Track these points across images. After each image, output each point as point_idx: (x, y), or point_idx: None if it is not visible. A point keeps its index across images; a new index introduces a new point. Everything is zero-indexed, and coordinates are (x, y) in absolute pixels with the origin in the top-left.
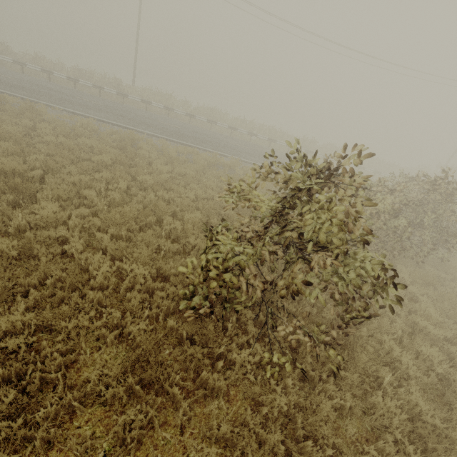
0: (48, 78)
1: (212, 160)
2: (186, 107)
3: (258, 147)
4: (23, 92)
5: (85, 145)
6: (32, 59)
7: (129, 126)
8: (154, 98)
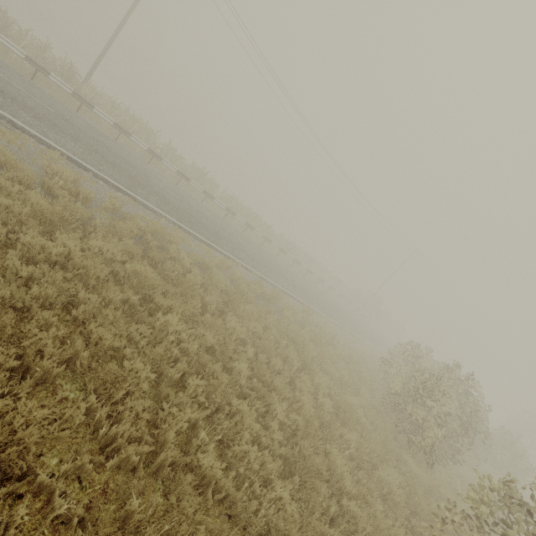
0: None
1: (257, 290)
2: (173, 158)
3: (258, 247)
4: None
5: (101, 255)
6: None
7: (124, 187)
8: (131, 126)
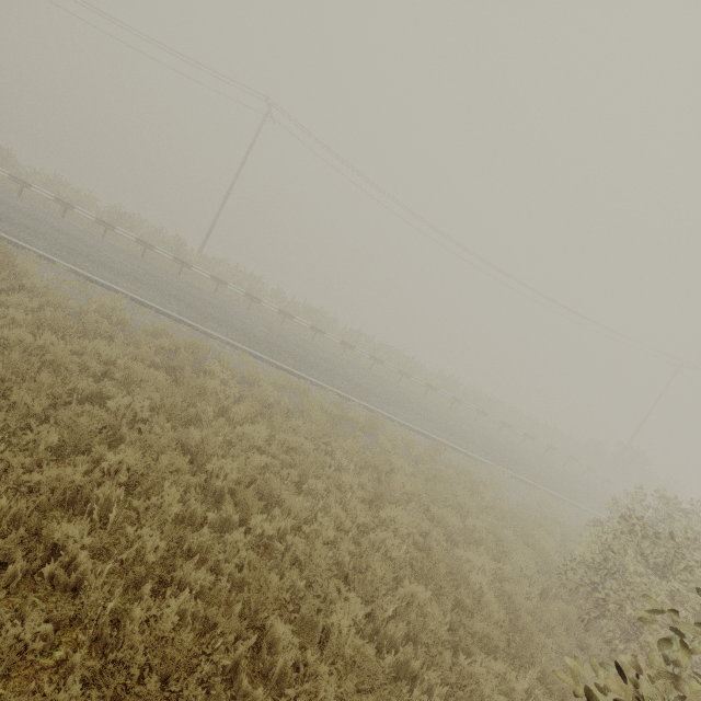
0: (61, 211)
1: (336, 412)
2: (278, 300)
3: (387, 383)
4: (3, 225)
5: (96, 356)
6: (46, 181)
7: (188, 320)
8: (232, 278)
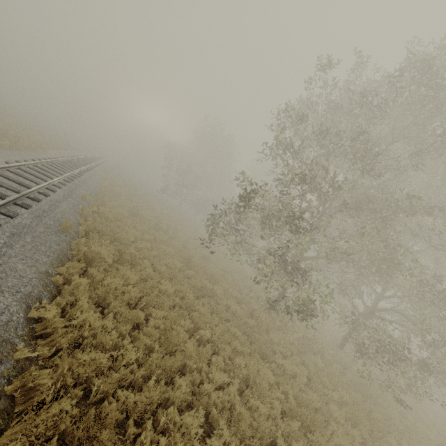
0: None
1: None
2: None
3: None
4: None
5: None
6: None
7: None
8: None
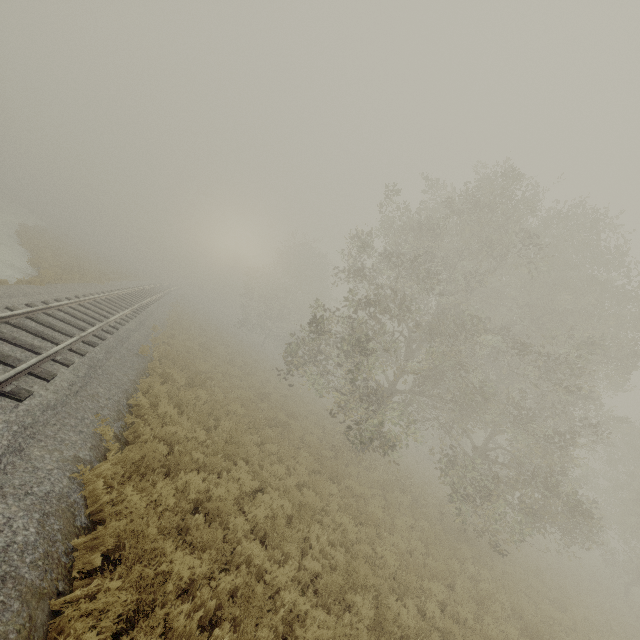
0: None
1: None
2: None
3: None
4: None
5: None
6: None
7: None
8: None
